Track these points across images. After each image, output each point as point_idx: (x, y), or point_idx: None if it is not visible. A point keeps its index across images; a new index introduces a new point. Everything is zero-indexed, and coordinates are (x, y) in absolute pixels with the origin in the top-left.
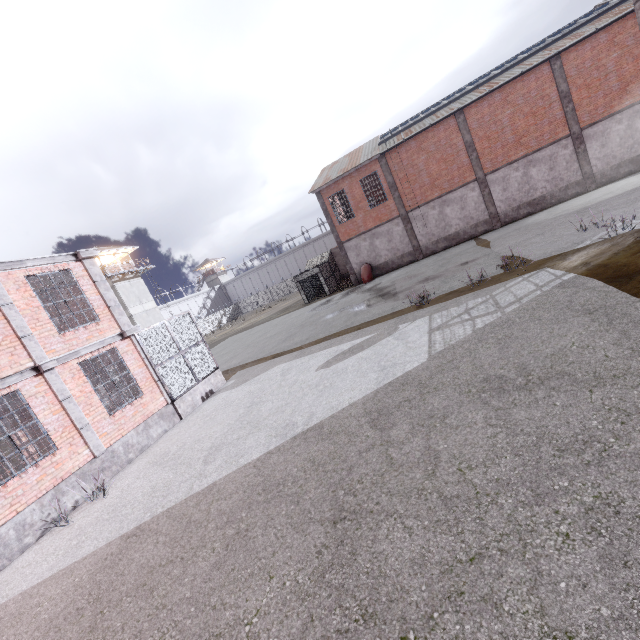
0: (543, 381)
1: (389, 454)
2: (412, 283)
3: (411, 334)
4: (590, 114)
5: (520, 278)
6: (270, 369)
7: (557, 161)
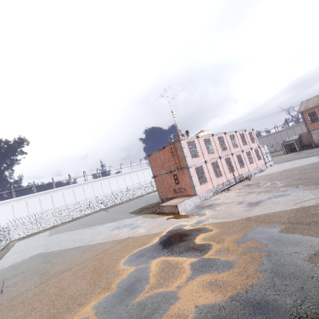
0: None
1: None
2: None
3: None
4: None
5: None
6: (292, 161)
7: None
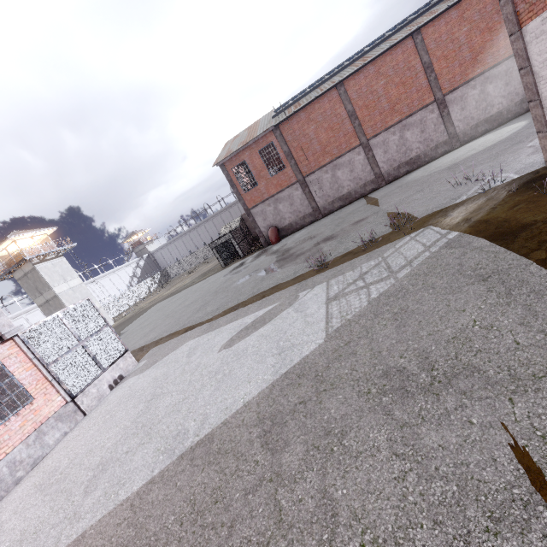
0: (450, 380)
1: (278, 500)
2: (312, 244)
3: (310, 305)
4: (450, 82)
5: (408, 237)
6: (179, 347)
7: (426, 124)
